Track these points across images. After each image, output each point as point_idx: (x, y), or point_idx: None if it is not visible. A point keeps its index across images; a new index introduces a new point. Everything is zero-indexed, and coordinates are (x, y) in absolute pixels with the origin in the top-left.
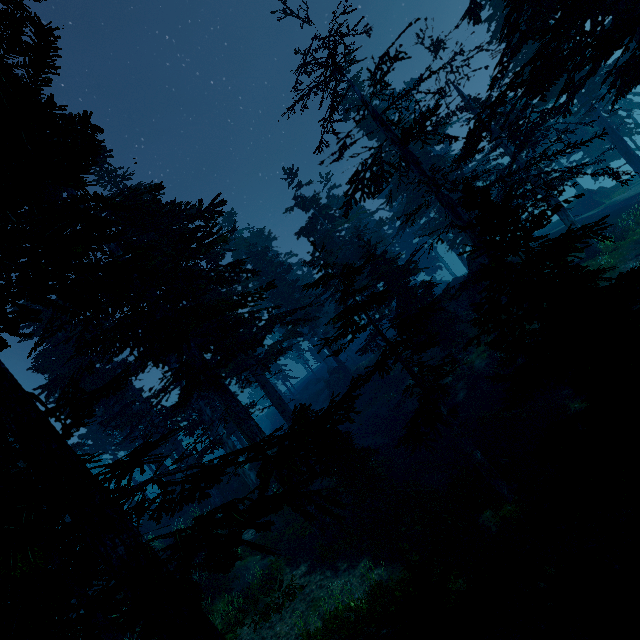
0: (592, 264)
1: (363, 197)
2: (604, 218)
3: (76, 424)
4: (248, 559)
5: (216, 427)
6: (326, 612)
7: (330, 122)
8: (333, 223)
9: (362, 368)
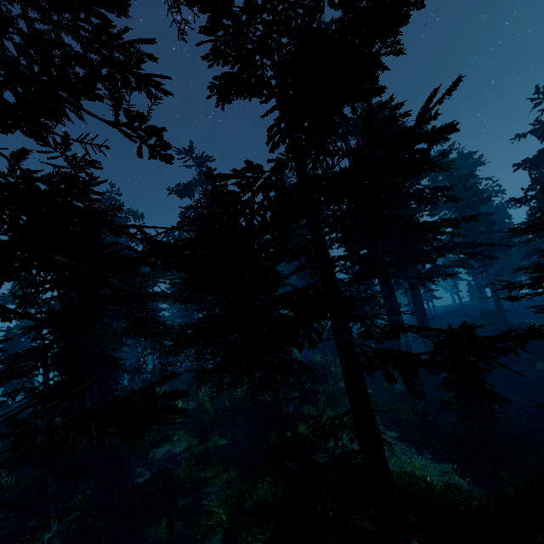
0: None
1: None
2: None
3: None
4: None
5: (364, 308)
6: (404, 468)
7: None
8: None
9: (526, 325)
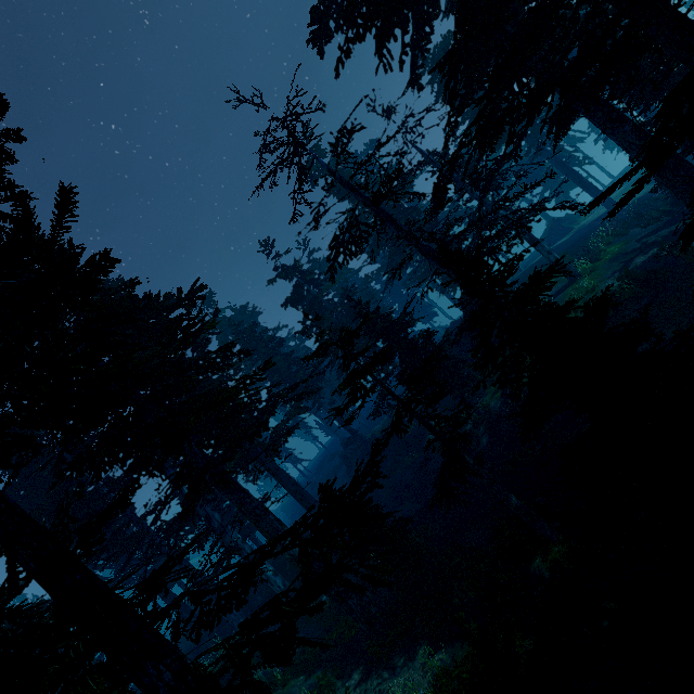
0: (576, 288)
1: (346, 259)
2: (561, 258)
3: (86, 553)
4: (291, 683)
5: (228, 533)
6: None
7: (300, 193)
8: (319, 288)
9: (377, 433)
